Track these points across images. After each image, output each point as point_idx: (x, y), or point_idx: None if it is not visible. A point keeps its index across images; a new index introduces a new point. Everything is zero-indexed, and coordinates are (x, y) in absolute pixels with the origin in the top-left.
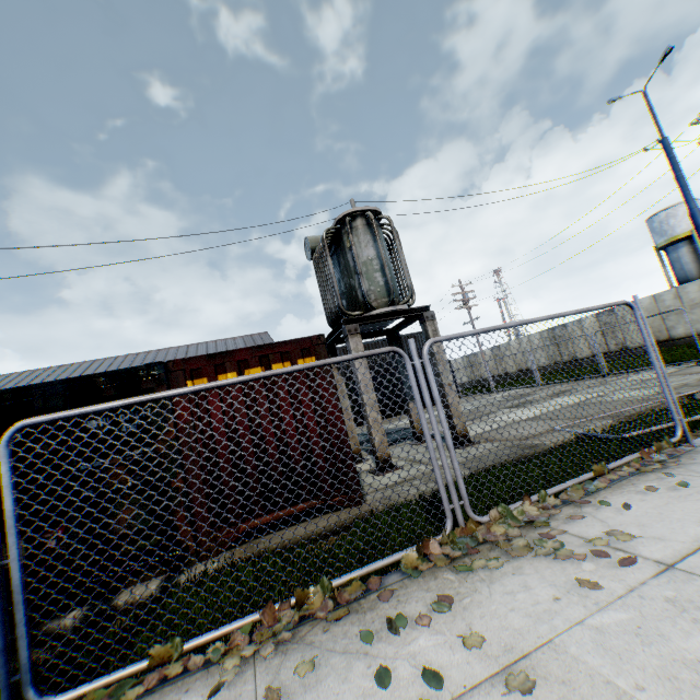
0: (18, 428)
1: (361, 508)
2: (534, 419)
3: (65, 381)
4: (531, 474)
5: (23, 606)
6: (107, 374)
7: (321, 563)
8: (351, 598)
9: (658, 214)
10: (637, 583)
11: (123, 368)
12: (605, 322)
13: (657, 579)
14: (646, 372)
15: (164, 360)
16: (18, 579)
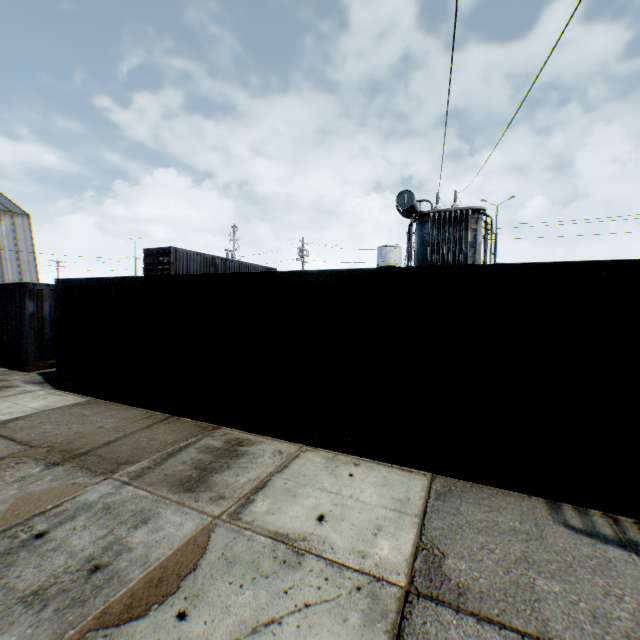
0: None
1: None
2: None
3: None
4: None
5: None
6: None
7: None
8: None
9: (387, 248)
10: None
11: None
12: None
13: None
14: None
15: None
16: None
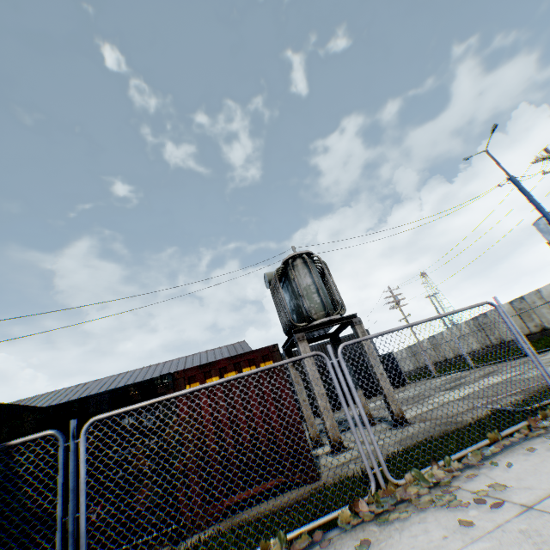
0: (91, 422)
1: (317, 482)
2: (461, 399)
3: (110, 391)
4: (434, 442)
5: (85, 547)
6: (136, 384)
7: (277, 519)
8: (301, 547)
9: (541, 218)
10: (503, 521)
11: (139, 378)
12: (519, 308)
13: (518, 516)
14: None
15: (169, 370)
16: (83, 526)
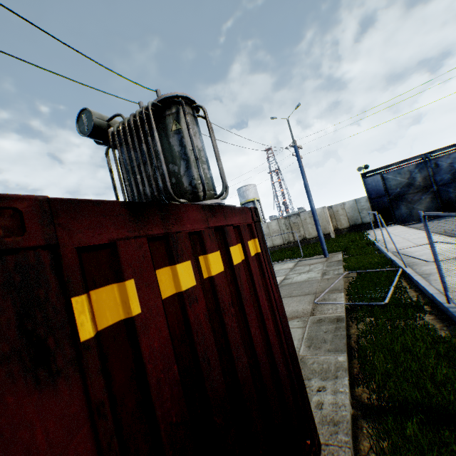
0: None
1: (335, 455)
2: None
3: None
4: None
5: None
6: None
7: None
8: None
9: (243, 188)
10: None
11: None
12: None
13: None
14: (279, 264)
15: None
16: None
